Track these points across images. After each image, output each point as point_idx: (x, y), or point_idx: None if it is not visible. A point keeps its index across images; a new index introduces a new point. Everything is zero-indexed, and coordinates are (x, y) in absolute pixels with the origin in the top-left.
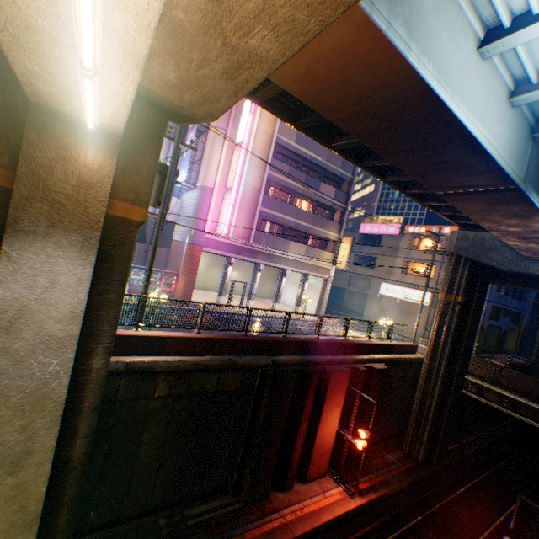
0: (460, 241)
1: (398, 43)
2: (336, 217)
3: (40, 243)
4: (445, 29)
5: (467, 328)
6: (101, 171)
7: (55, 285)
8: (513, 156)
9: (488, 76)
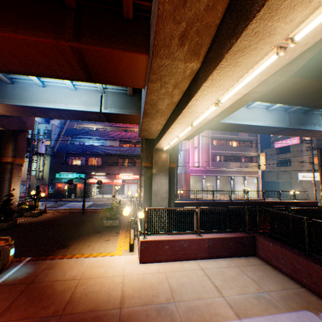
0: (318, 141)
1: (221, 121)
2: (253, 144)
3: (158, 176)
4: None
5: None
6: (166, 158)
7: (162, 185)
8: (278, 121)
9: (253, 110)
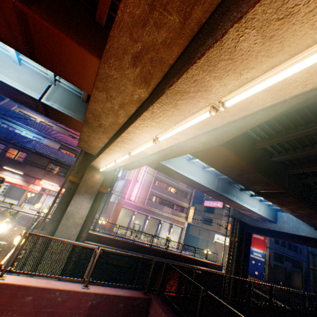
0: (234, 210)
1: (163, 163)
2: (188, 196)
3: (82, 196)
4: (176, 159)
5: (242, 255)
6: (100, 179)
7: (81, 208)
8: (209, 182)
9: (193, 165)
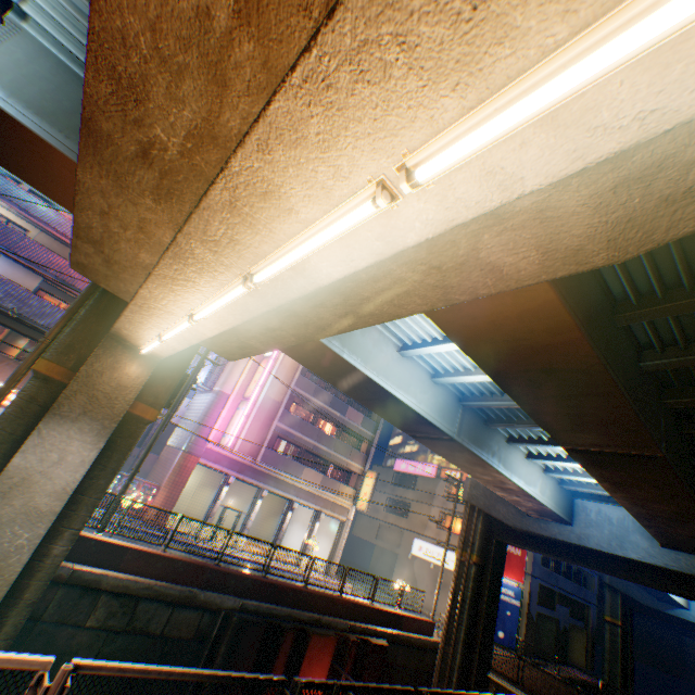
0: (473, 488)
1: (335, 349)
2: (364, 446)
3: (69, 425)
4: (371, 342)
5: (485, 599)
6: (137, 379)
7: (62, 462)
8: (443, 415)
9: (409, 365)
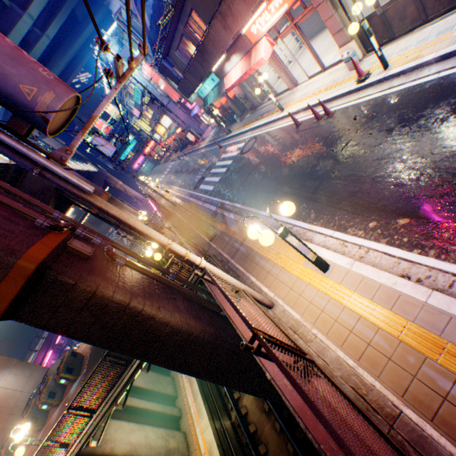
0: None
1: None
2: None
3: None
4: None
5: None
6: None
7: None
8: None
9: None
